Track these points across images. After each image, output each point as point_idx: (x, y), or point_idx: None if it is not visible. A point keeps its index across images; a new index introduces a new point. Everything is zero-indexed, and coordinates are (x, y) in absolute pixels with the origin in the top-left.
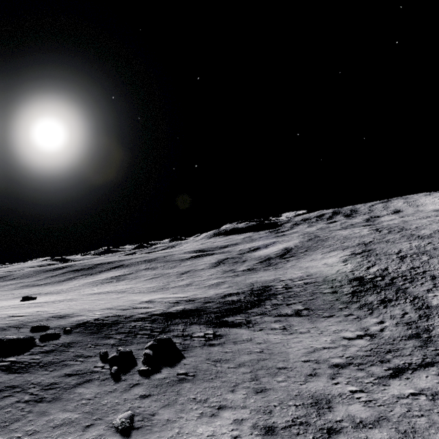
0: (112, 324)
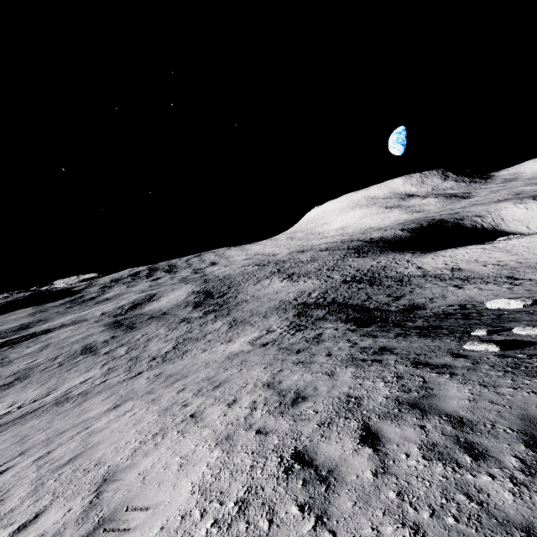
0: (428, 327)
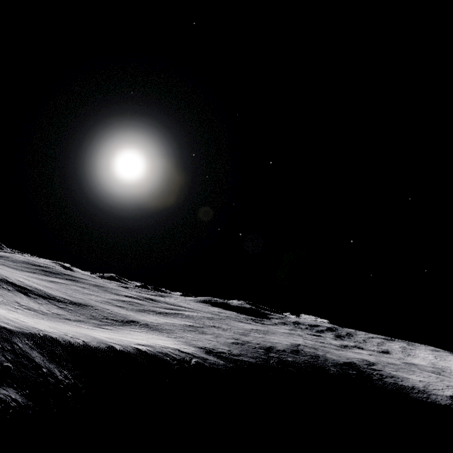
0: None
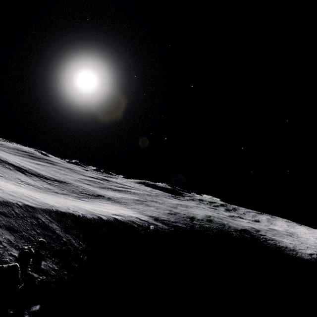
0: None
